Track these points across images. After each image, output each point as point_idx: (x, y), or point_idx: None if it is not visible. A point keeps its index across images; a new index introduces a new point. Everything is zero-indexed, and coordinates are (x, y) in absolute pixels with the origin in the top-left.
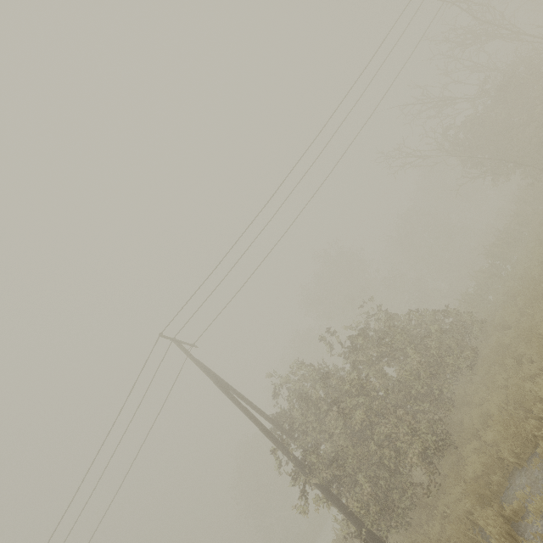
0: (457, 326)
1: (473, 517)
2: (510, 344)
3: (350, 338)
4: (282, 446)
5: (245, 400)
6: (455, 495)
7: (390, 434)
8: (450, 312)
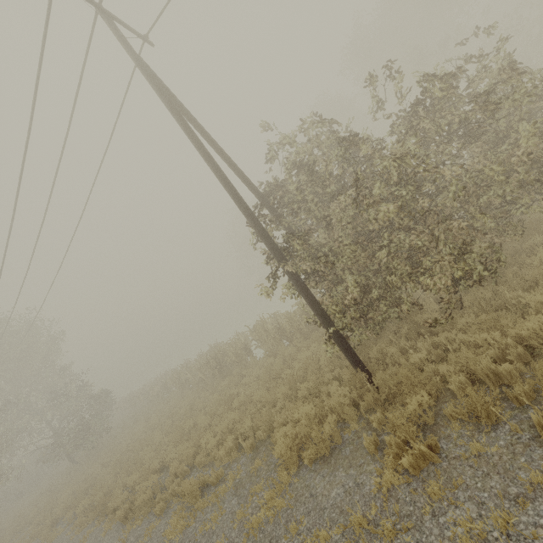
0: None
1: (506, 390)
2: None
3: (427, 80)
4: (256, 224)
5: (219, 152)
6: (474, 339)
7: (421, 249)
8: None
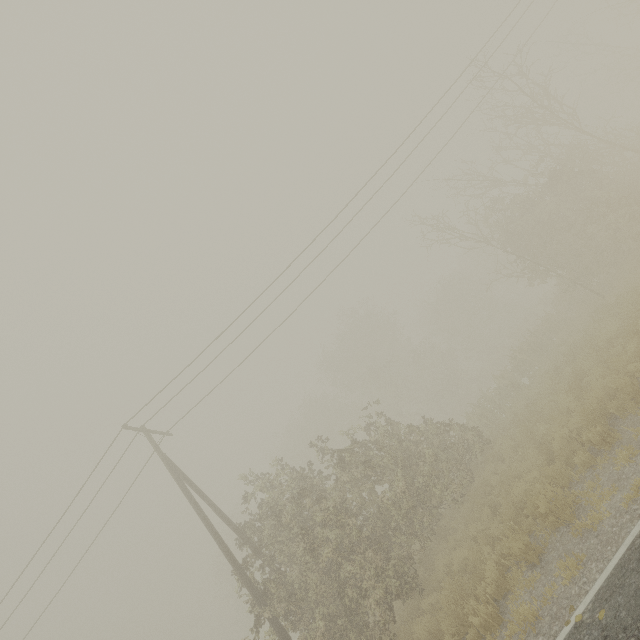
0: (459, 443)
1: None
2: (495, 486)
3: (339, 451)
4: (241, 572)
5: (214, 509)
6: None
7: (355, 574)
8: (454, 428)
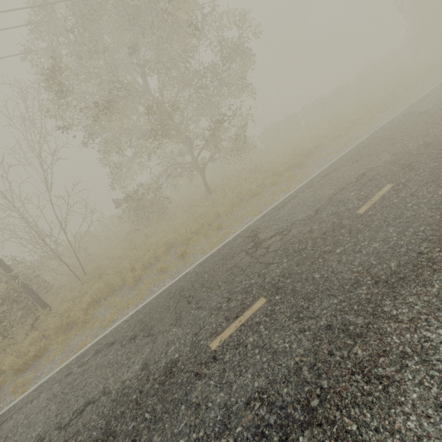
0: None
1: None
2: None
3: None
4: None
5: None
6: None
7: None
8: None
